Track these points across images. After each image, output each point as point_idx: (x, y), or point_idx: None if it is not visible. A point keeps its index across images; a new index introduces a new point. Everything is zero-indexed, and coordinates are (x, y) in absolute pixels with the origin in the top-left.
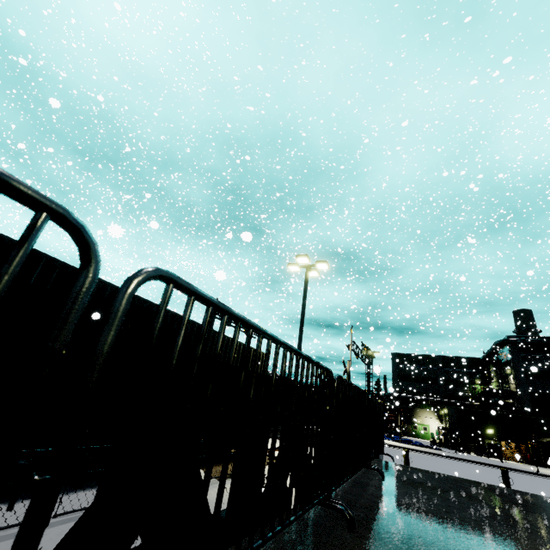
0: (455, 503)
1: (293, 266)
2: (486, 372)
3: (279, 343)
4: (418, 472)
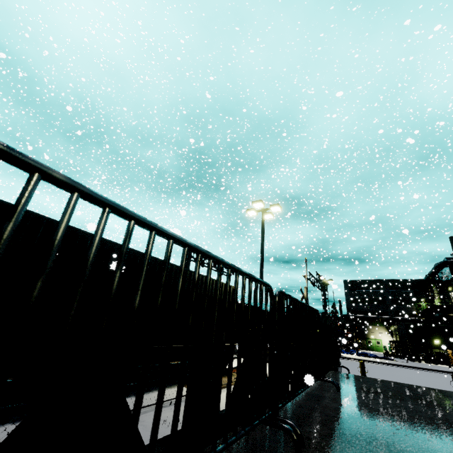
0: (413, 412)
1: (251, 211)
2: (429, 291)
3: (186, 245)
4: (372, 381)
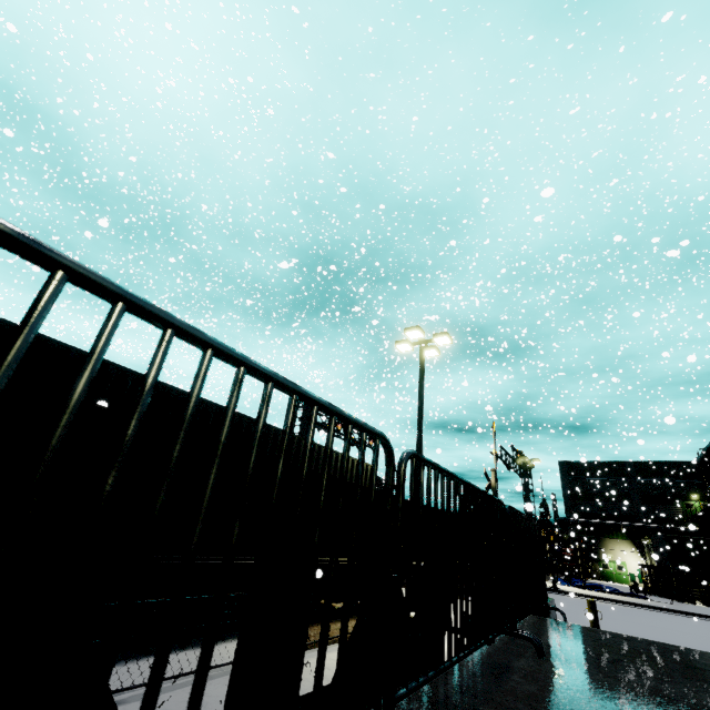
0: (691, 708)
1: (402, 345)
2: (705, 481)
3: (117, 297)
4: (609, 639)
